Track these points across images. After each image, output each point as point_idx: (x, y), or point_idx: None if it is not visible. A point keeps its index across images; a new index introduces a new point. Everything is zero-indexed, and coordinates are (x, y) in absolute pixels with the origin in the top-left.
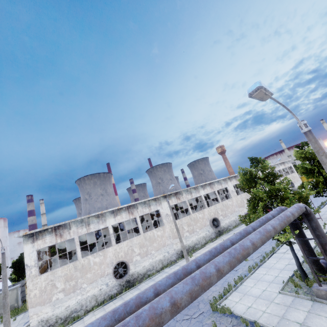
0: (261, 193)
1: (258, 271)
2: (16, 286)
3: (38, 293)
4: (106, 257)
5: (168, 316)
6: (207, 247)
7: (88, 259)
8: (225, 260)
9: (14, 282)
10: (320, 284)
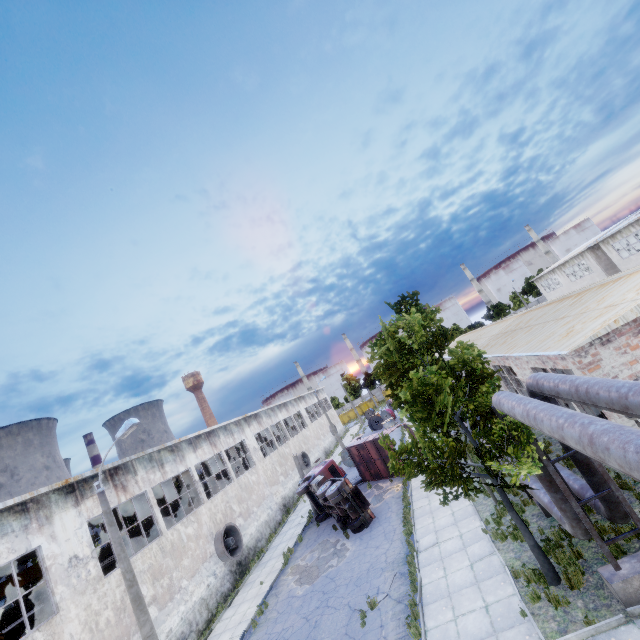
0: (436, 378)
1: (430, 619)
2: None
3: None
4: None
5: None
6: (219, 630)
7: None
8: None
9: None
10: (617, 563)
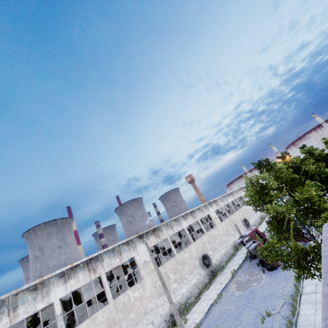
0: (284, 209)
1: None
2: None
3: None
4: None
5: None
6: (203, 299)
7: None
8: None
9: None
10: None
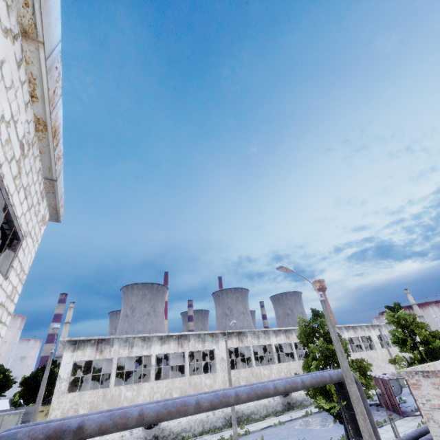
0: (317, 351)
1: None
2: (20, 411)
3: (59, 414)
4: (139, 393)
5: (193, 409)
6: (266, 420)
7: (120, 390)
8: (245, 390)
9: (14, 407)
10: None
